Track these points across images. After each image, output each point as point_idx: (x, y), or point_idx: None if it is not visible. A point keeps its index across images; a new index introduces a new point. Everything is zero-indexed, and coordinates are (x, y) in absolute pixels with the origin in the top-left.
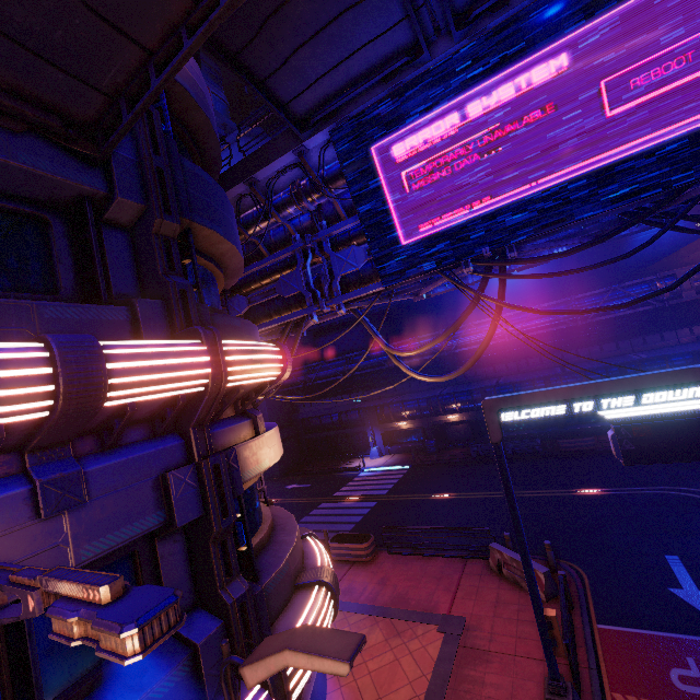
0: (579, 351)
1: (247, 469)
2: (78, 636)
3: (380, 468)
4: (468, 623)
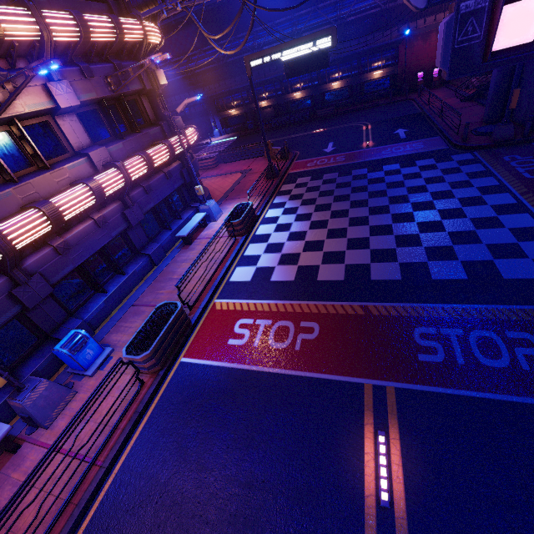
0: (338, 47)
1: (159, 80)
2: (159, 60)
3: (220, 141)
4: (252, 170)
